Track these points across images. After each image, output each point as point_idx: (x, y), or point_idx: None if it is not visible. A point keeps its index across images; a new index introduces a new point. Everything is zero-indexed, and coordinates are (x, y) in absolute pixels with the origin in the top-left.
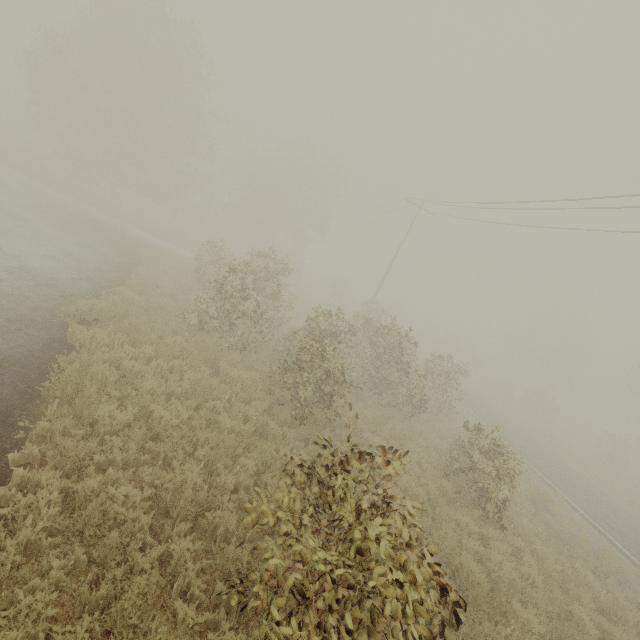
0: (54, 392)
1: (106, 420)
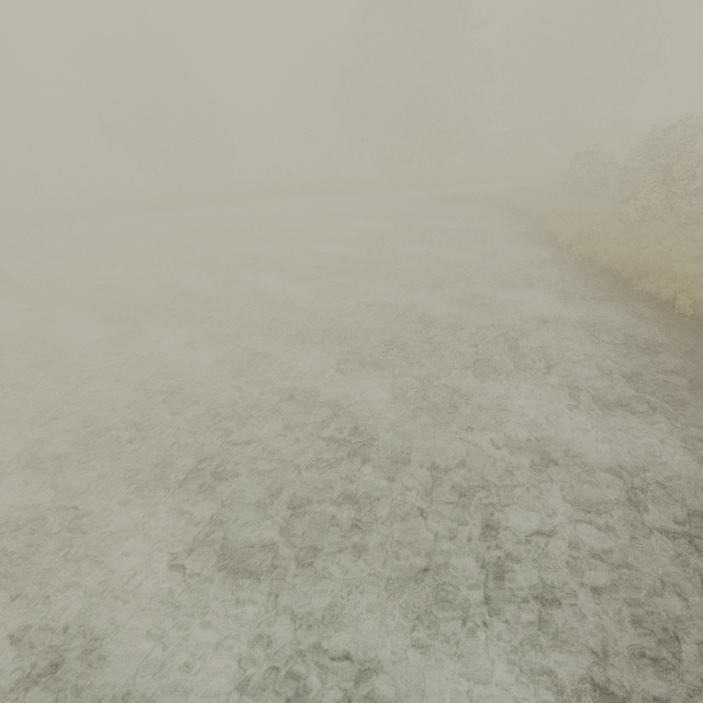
0: (621, 277)
1: (689, 273)
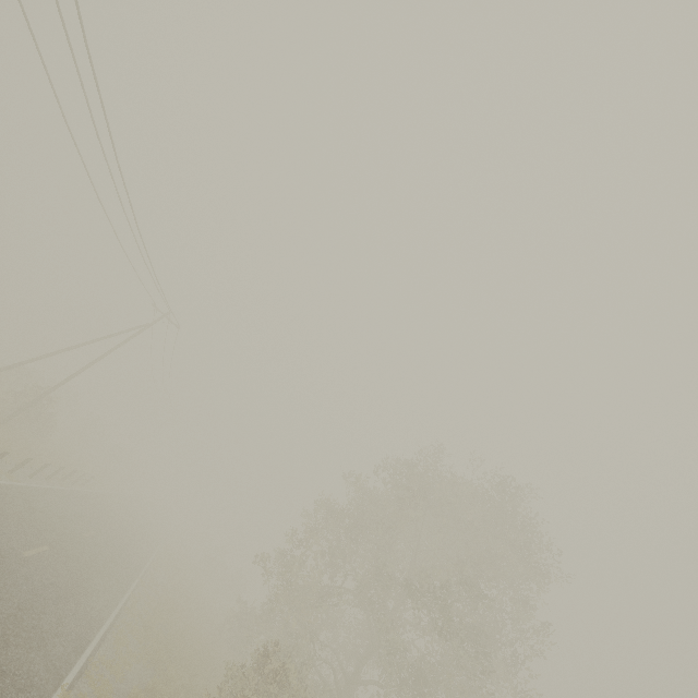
0: None
1: None
